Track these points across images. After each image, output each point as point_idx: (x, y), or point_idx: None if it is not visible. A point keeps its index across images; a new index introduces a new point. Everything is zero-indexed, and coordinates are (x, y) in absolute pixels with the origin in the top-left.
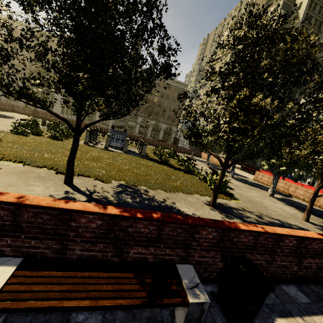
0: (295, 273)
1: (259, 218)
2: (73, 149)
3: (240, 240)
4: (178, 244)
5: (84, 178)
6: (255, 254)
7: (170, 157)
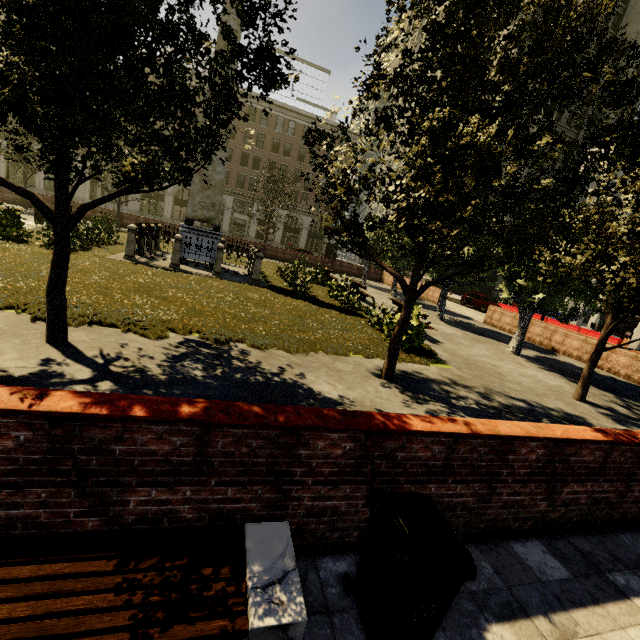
0: (542, 517)
1: (483, 399)
2: (56, 263)
3: (413, 457)
4: (256, 473)
5: (102, 330)
6: (451, 484)
7: (316, 282)
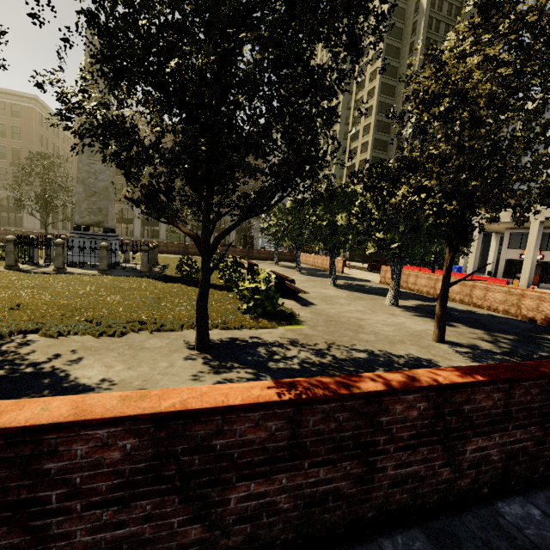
0: (205, 549)
1: (314, 357)
2: None
3: None
4: None
5: None
6: None
7: None
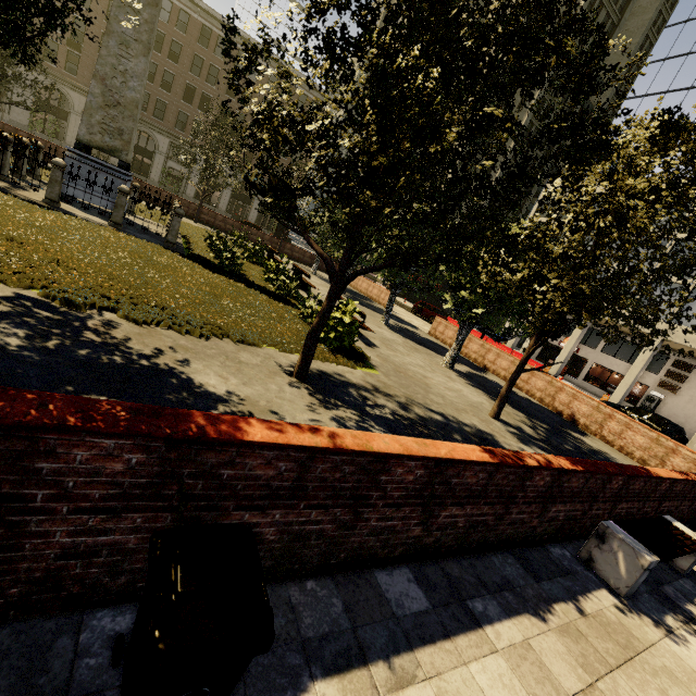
0: (415, 542)
1: (401, 410)
2: None
3: (247, 475)
4: None
5: None
6: (303, 509)
7: (255, 261)
